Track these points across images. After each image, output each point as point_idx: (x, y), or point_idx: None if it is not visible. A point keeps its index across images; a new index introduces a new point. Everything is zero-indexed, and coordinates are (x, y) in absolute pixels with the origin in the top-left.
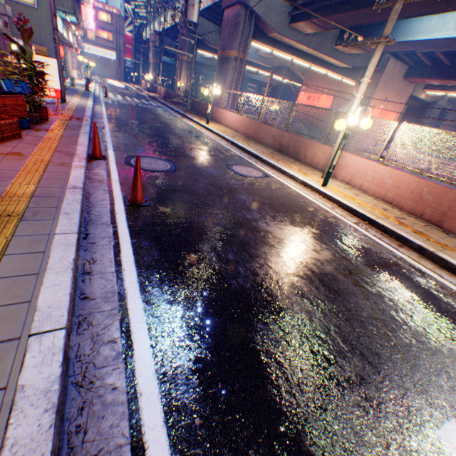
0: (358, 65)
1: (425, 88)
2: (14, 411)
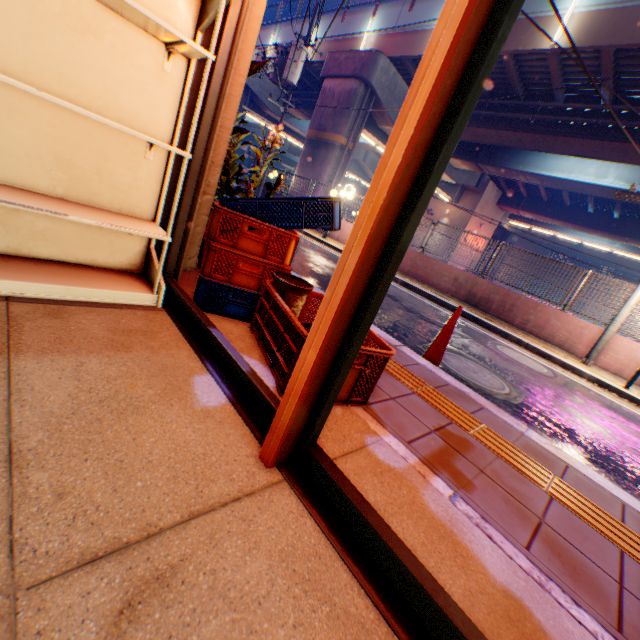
0: (462, 183)
1: (510, 218)
2: None
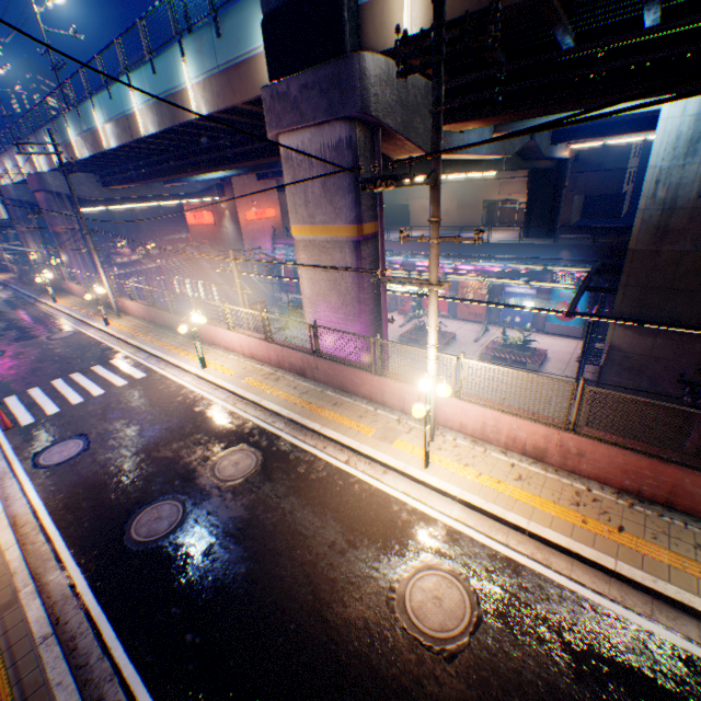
0: (202, 189)
1: None
2: None
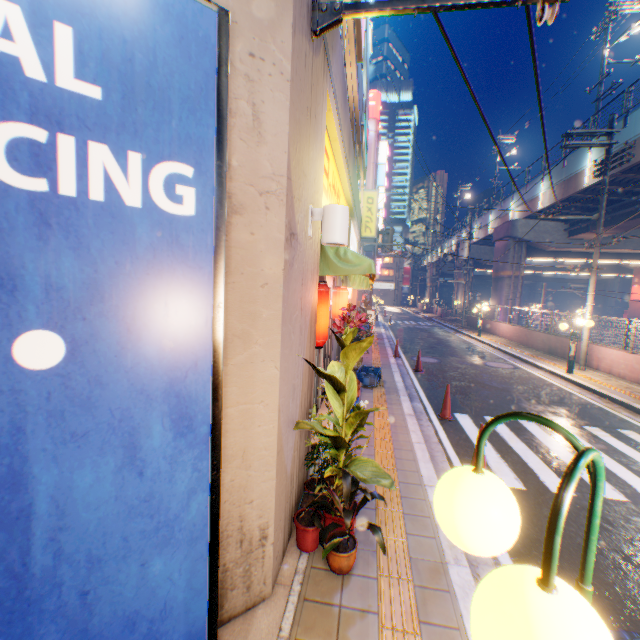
0: None
1: None
2: (397, 386)
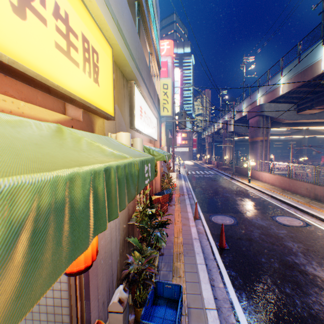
0: None
1: None
2: None
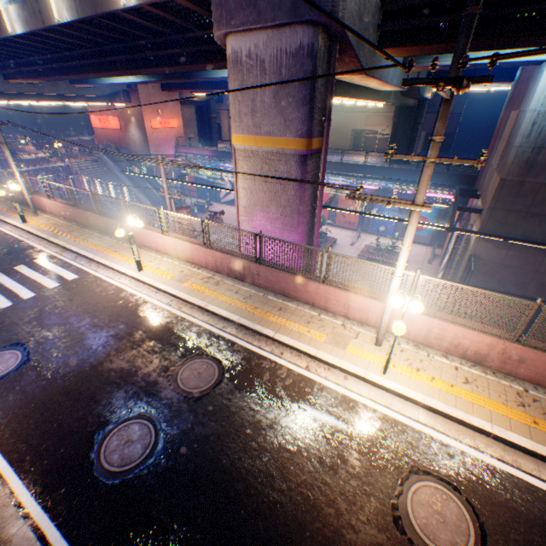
0: (109, 93)
1: (191, 92)
2: None
